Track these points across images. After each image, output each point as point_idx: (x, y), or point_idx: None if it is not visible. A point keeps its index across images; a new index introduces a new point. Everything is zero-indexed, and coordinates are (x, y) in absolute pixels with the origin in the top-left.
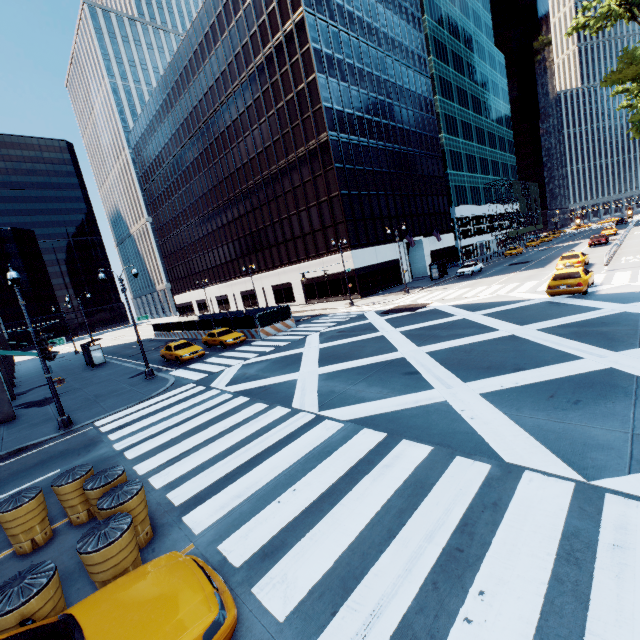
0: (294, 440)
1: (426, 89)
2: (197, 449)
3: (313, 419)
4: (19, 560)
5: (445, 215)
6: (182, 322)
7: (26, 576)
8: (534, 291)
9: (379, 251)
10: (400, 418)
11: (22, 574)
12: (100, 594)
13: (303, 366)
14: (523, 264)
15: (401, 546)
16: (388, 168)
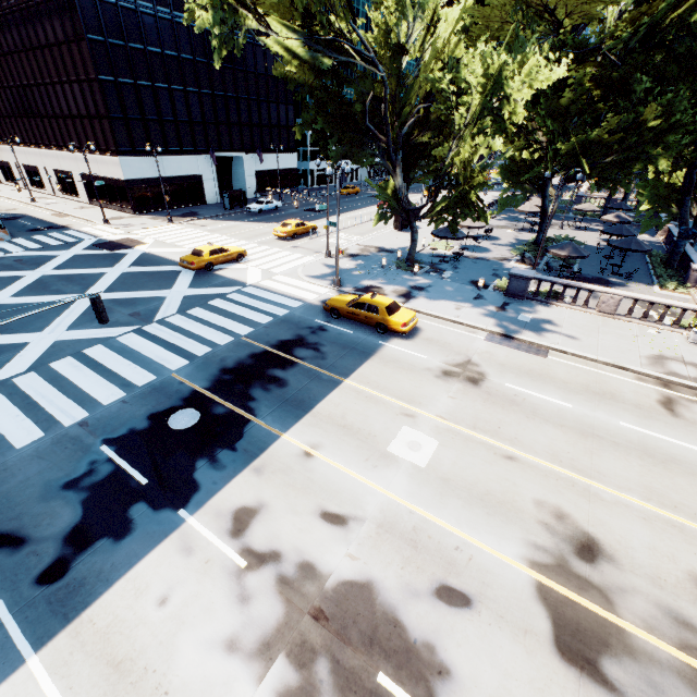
0: None
1: None
2: None
3: None
4: None
5: (288, 130)
6: None
7: None
8: None
9: (169, 162)
10: None
11: None
12: None
13: None
14: (310, 213)
15: None
16: (192, 54)
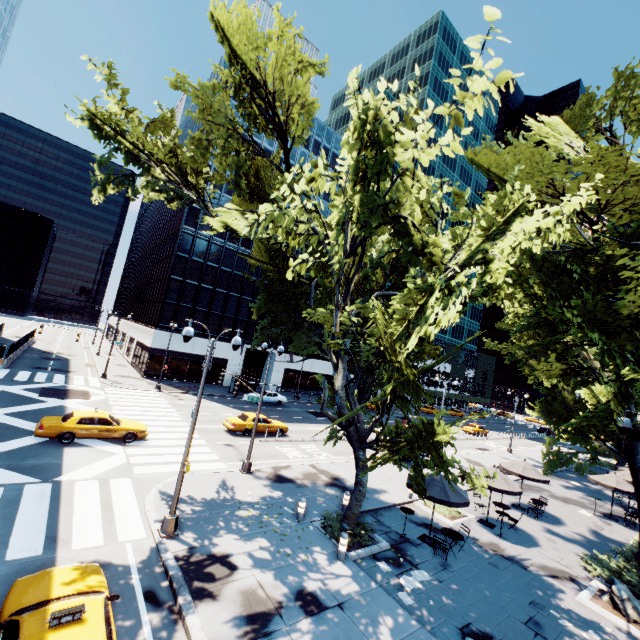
0: None
1: None
2: None
3: None
4: None
5: None
6: None
7: None
8: None
9: (200, 343)
10: None
11: None
12: None
13: None
14: (310, 415)
15: None
16: (257, 277)
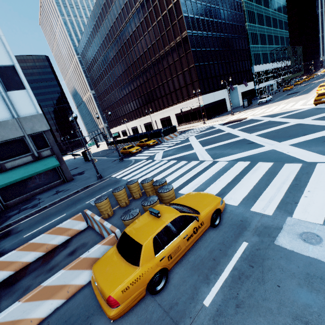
0: (208, 169)
1: None
2: (166, 176)
3: (212, 162)
4: (123, 208)
5: (249, 71)
6: (122, 139)
7: (150, 197)
8: (305, 104)
9: (215, 95)
10: (253, 157)
11: (148, 197)
12: (177, 199)
13: (195, 148)
14: (295, 93)
15: (272, 186)
16: (218, 48)
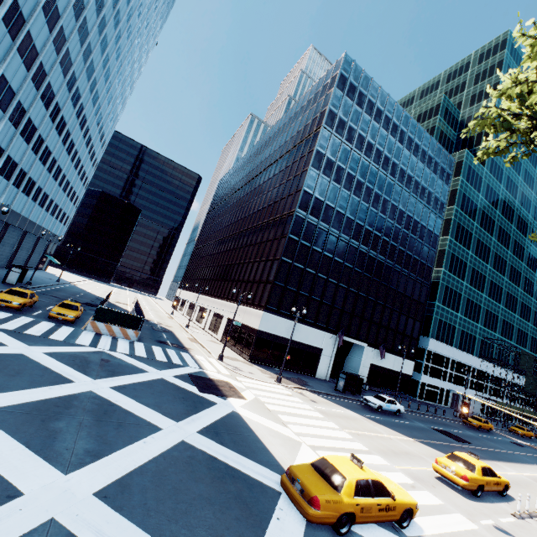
0: None
1: (434, 225)
2: None
3: None
4: None
5: (410, 339)
6: (109, 294)
7: None
8: None
9: (300, 329)
10: None
11: None
12: None
13: None
14: (450, 438)
15: None
16: (353, 264)
